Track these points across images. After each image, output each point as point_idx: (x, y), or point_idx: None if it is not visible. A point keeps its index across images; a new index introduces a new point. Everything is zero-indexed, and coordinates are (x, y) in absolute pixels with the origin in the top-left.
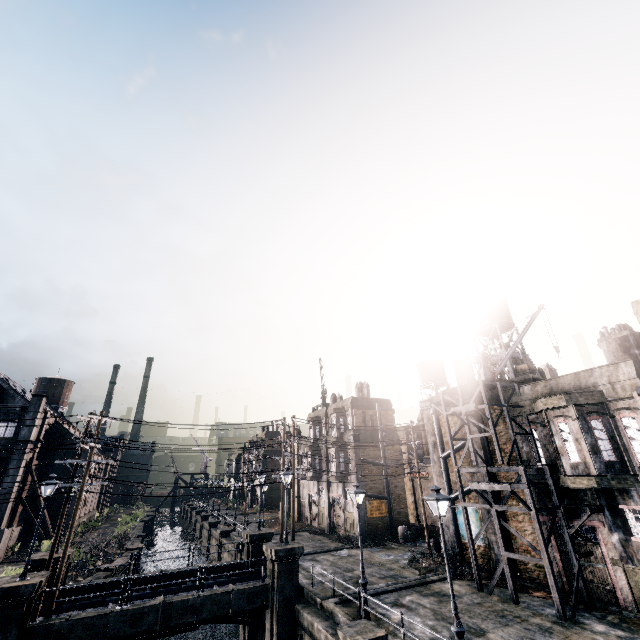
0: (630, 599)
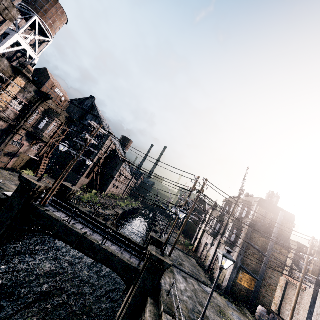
0: None
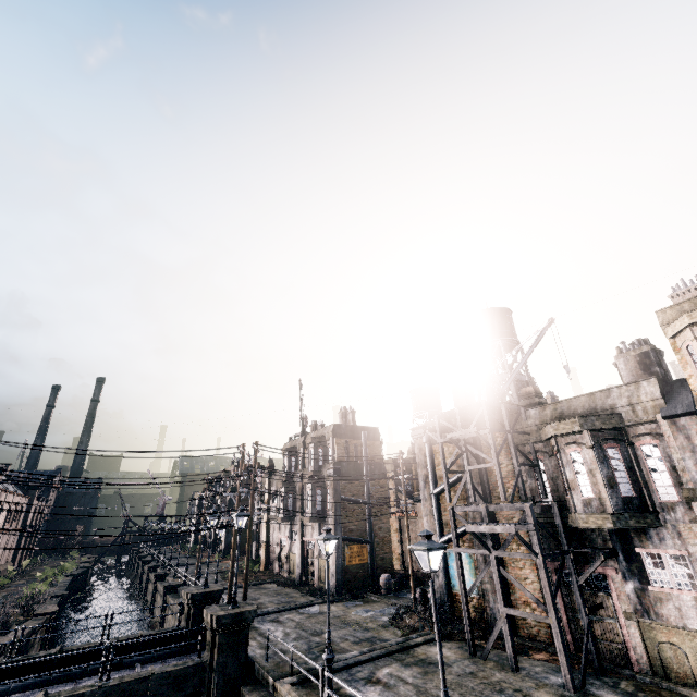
0: (645, 660)
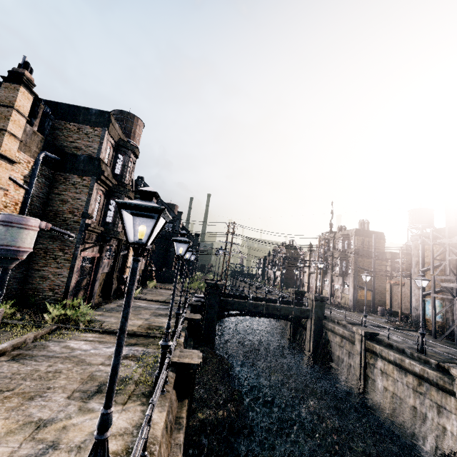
0: None
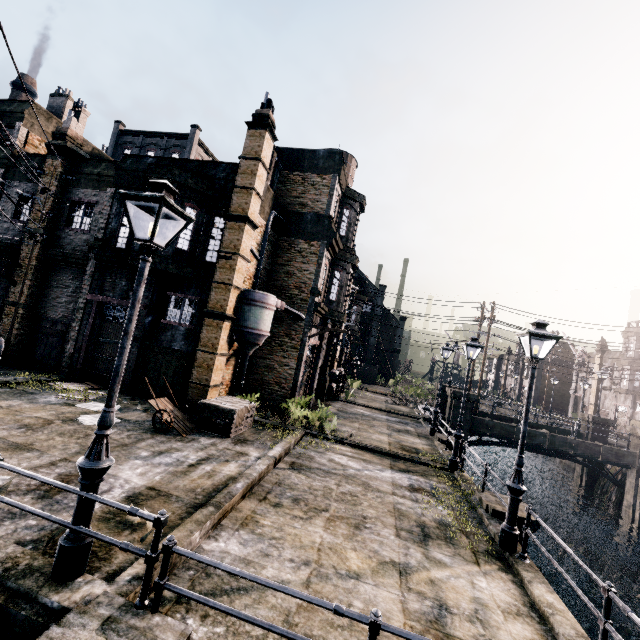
0: None
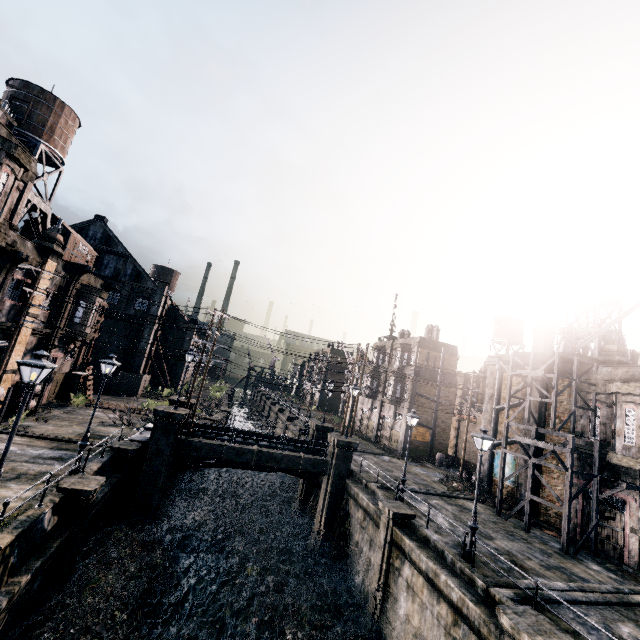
0: (635, 560)
